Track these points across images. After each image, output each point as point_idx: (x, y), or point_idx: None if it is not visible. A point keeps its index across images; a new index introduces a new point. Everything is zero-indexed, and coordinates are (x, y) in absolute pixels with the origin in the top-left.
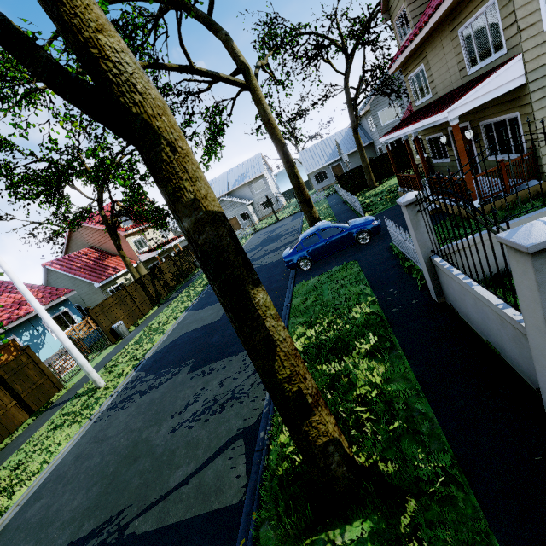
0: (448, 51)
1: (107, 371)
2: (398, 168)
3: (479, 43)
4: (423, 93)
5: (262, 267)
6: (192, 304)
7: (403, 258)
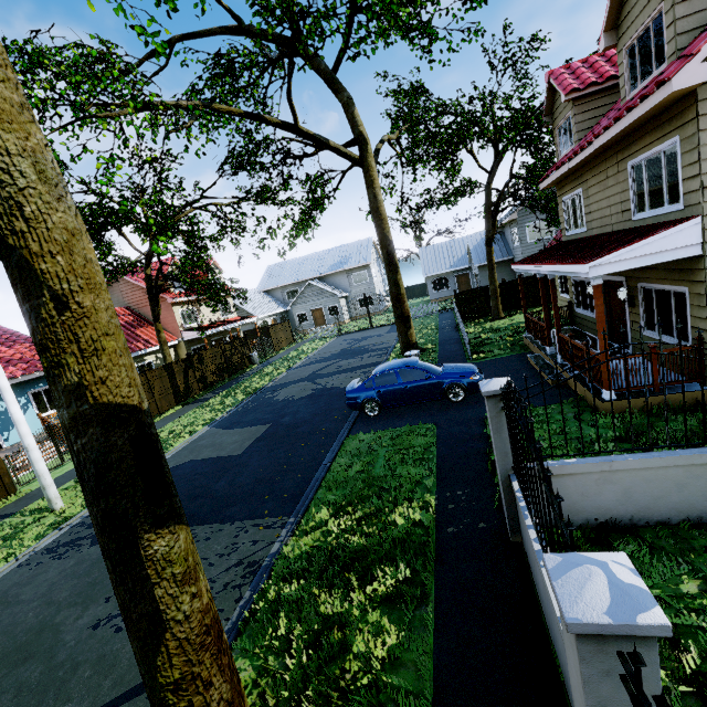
0: (613, 183)
1: (77, 486)
2: (536, 301)
3: (652, 185)
4: (577, 223)
5: (324, 391)
6: (221, 416)
7: None
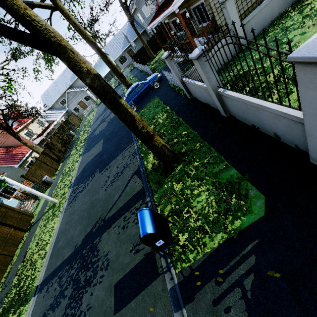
0: None
1: (55, 197)
2: (163, 43)
3: None
4: None
5: (111, 120)
6: (82, 152)
7: (175, 87)
